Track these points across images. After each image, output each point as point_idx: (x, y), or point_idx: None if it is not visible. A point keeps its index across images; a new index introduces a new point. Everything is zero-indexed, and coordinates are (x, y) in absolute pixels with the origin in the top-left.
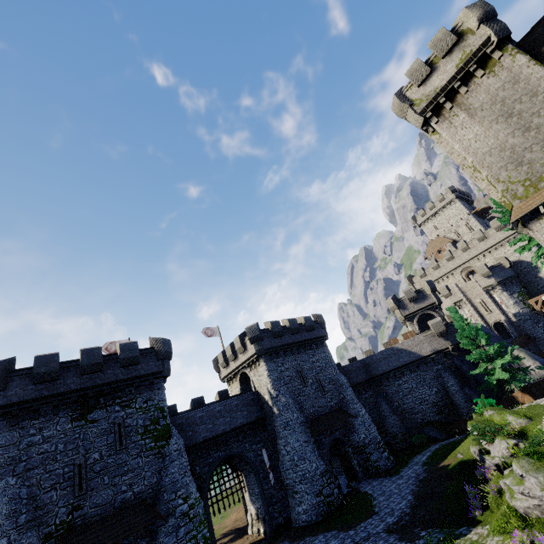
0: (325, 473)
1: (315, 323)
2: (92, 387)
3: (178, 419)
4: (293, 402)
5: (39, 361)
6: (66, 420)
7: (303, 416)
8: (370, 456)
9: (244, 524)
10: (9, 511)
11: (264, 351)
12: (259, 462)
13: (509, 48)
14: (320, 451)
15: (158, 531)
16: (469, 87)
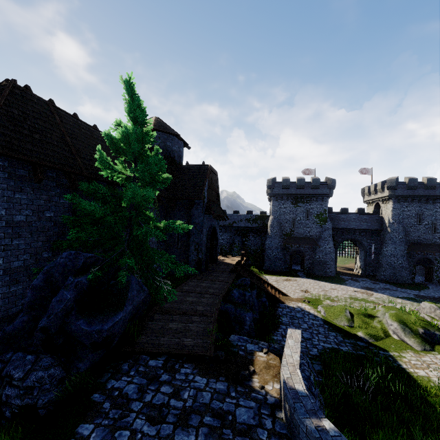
0: (406, 268)
1: None
2: (299, 194)
3: (332, 215)
4: (403, 230)
5: (283, 181)
6: (290, 203)
7: (406, 239)
8: None
9: (354, 268)
10: (276, 224)
11: (395, 196)
12: (369, 248)
13: None
14: (409, 259)
15: (316, 249)
16: None
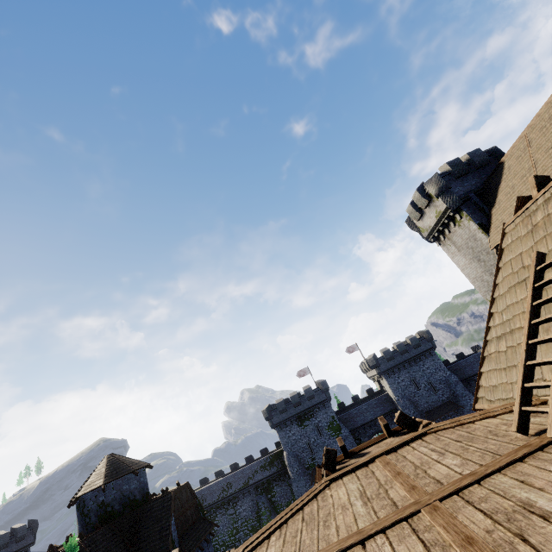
0: None
1: (421, 339)
2: (300, 412)
3: (344, 416)
4: (410, 402)
5: (278, 405)
6: (297, 426)
7: (419, 410)
8: None
9: None
10: (293, 460)
11: (383, 373)
12: None
13: (464, 214)
14: None
15: None
16: (450, 229)
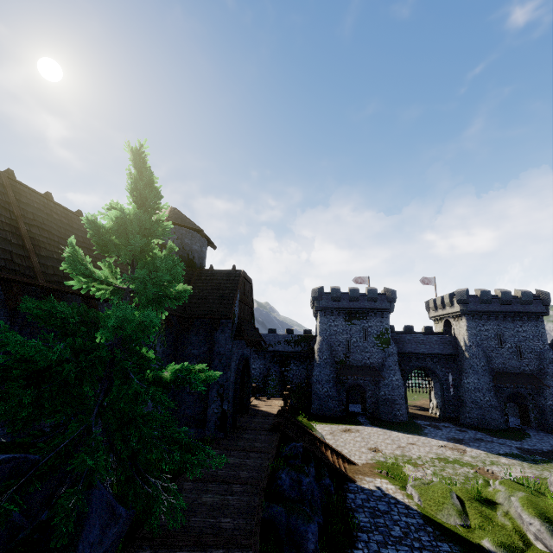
0: (496, 407)
1: (535, 299)
2: (354, 308)
3: (395, 336)
4: (483, 354)
5: (333, 291)
6: (343, 320)
7: (490, 367)
8: (550, 418)
9: (428, 407)
10: (326, 347)
11: (467, 312)
12: (445, 379)
13: None
14: (498, 394)
15: (379, 382)
16: None
